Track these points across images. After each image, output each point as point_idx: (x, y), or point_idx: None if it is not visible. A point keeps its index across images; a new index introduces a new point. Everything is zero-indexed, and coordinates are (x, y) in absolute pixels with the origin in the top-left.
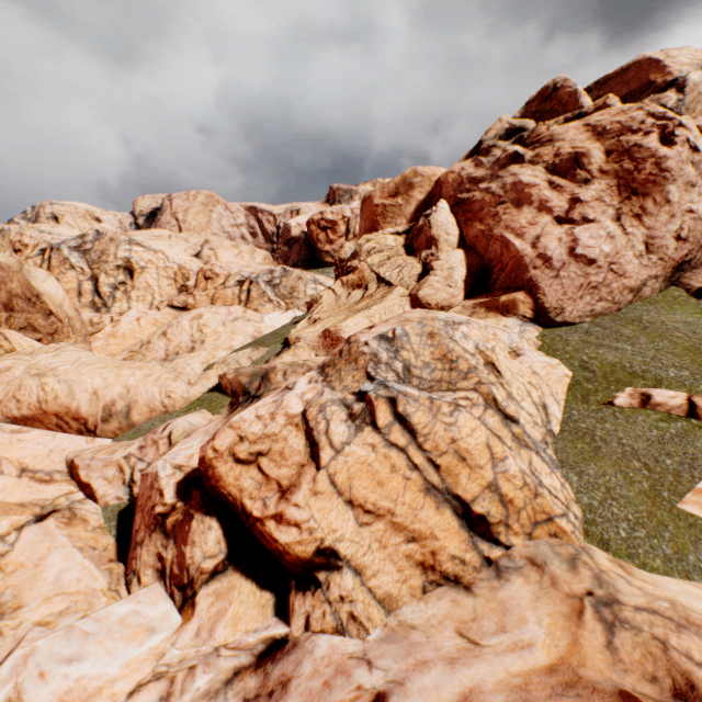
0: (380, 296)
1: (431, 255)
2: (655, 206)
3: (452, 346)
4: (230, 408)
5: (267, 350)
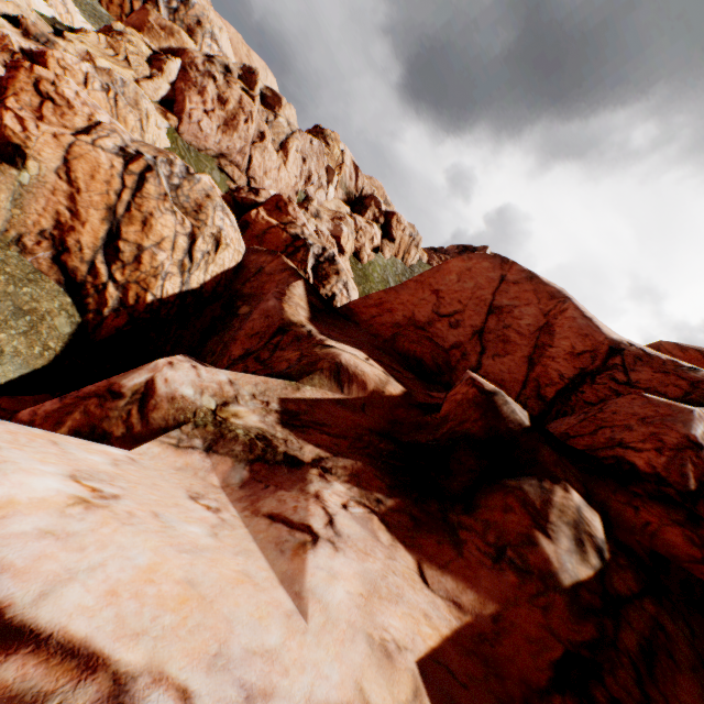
0: (123, 66)
1: (158, 75)
2: (229, 135)
3: (141, 102)
4: (24, 36)
5: (47, 27)
